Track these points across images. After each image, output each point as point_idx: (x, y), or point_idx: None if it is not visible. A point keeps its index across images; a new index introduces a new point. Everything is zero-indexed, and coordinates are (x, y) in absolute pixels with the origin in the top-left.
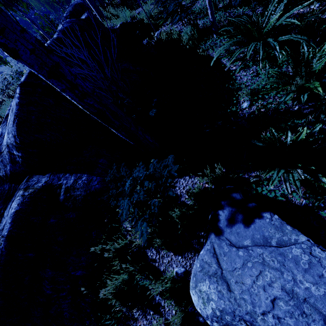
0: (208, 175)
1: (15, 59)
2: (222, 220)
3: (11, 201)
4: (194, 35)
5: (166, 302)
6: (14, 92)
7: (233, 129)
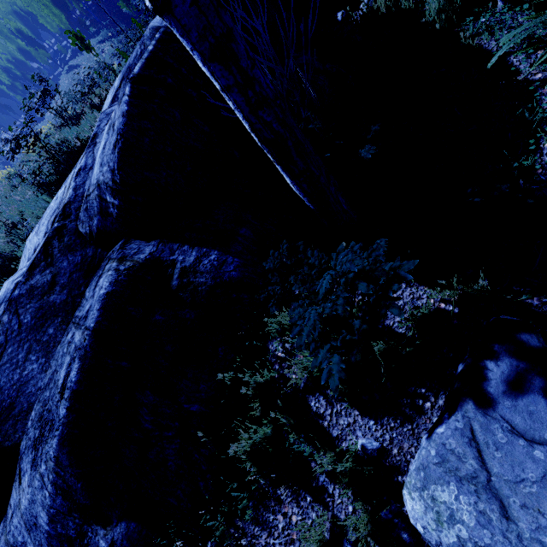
0: (454, 287)
1: (161, 14)
2: (493, 380)
3: (97, 275)
4: (454, 2)
5: (343, 492)
6: (100, 100)
7: (527, 203)
